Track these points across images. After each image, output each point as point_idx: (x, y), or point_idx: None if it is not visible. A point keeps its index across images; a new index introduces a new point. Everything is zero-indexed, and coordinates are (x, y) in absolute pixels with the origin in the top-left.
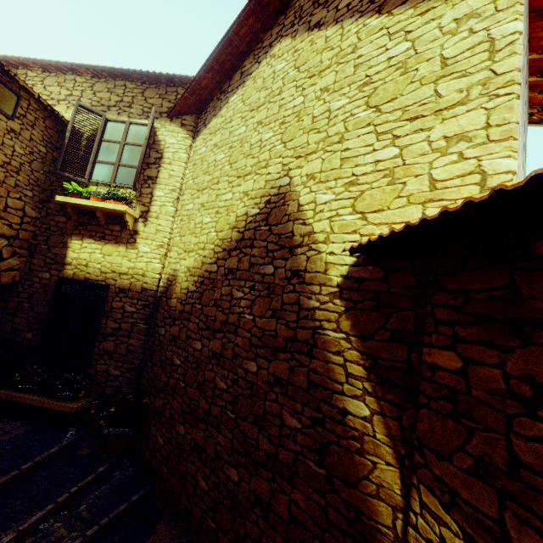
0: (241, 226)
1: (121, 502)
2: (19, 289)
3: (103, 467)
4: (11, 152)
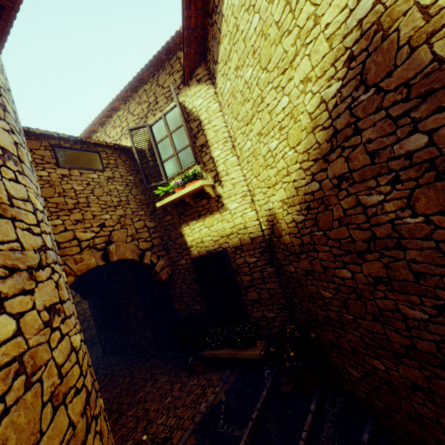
0: (323, 120)
1: (355, 444)
2: (175, 278)
3: (312, 404)
4: (117, 192)
